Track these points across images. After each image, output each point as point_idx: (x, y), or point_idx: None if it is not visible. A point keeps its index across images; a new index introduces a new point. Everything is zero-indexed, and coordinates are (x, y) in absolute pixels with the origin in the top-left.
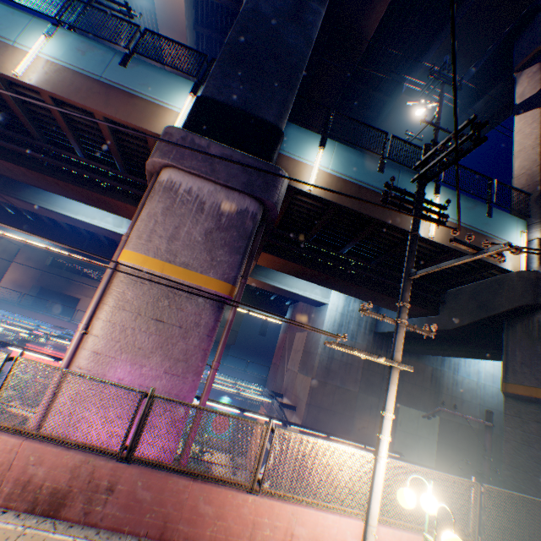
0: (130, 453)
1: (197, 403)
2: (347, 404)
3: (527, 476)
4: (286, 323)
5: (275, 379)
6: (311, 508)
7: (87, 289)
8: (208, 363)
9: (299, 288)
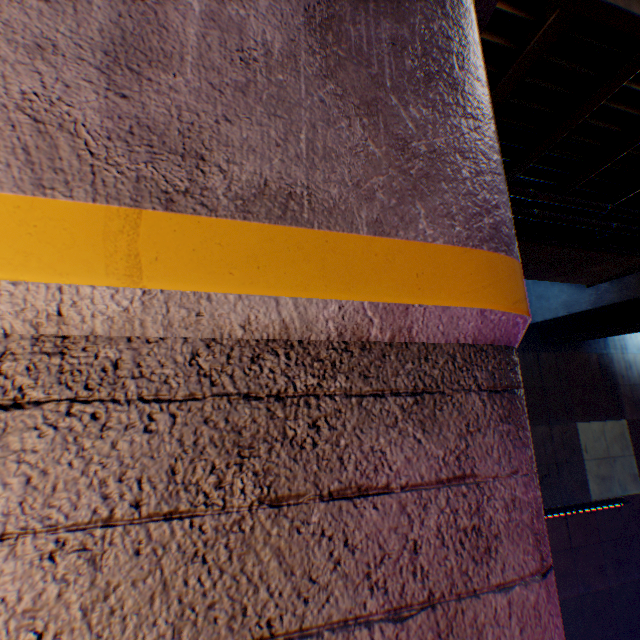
0: None
1: None
2: None
3: None
4: None
5: None
6: None
7: None
8: None
9: None
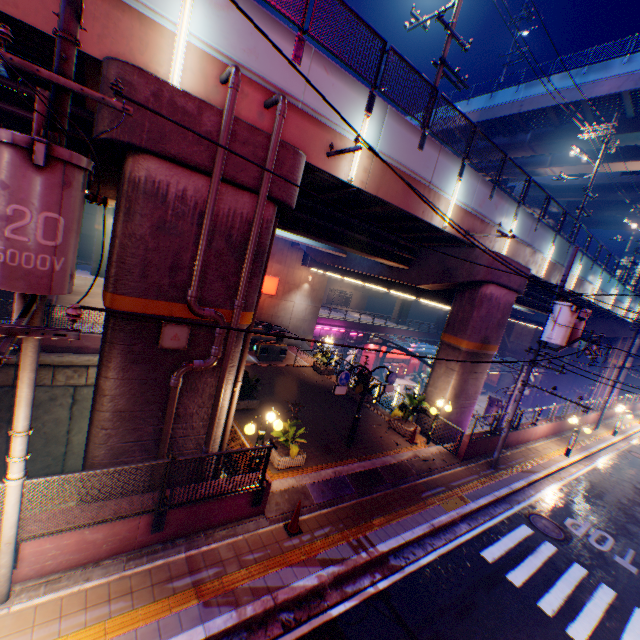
0: (634, 402)
1: None
2: (553, 360)
3: (633, 383)
4: None
5: None
6: (639, 402)
7: None
8: None
9: None
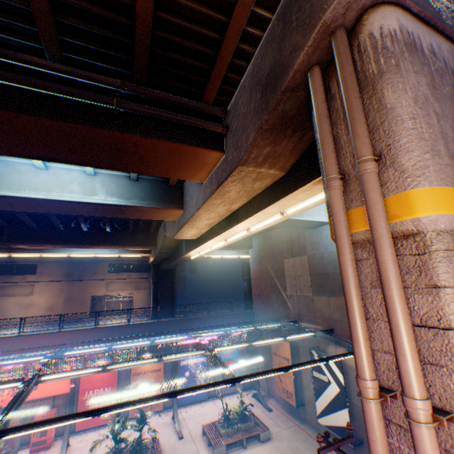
0: None
1: (201, 360)
2: None
3: None
4: (256, 254)
5: (269, 308)
6: None
7: (3, 288)
8: (197, 317)
9: (307, 214)
